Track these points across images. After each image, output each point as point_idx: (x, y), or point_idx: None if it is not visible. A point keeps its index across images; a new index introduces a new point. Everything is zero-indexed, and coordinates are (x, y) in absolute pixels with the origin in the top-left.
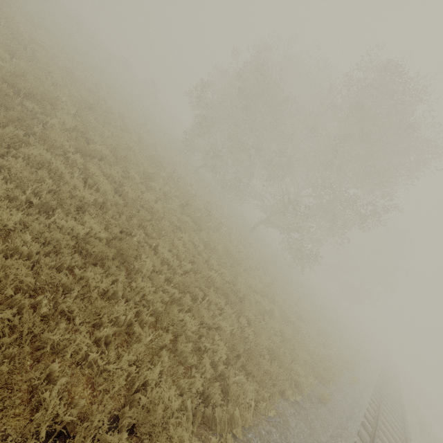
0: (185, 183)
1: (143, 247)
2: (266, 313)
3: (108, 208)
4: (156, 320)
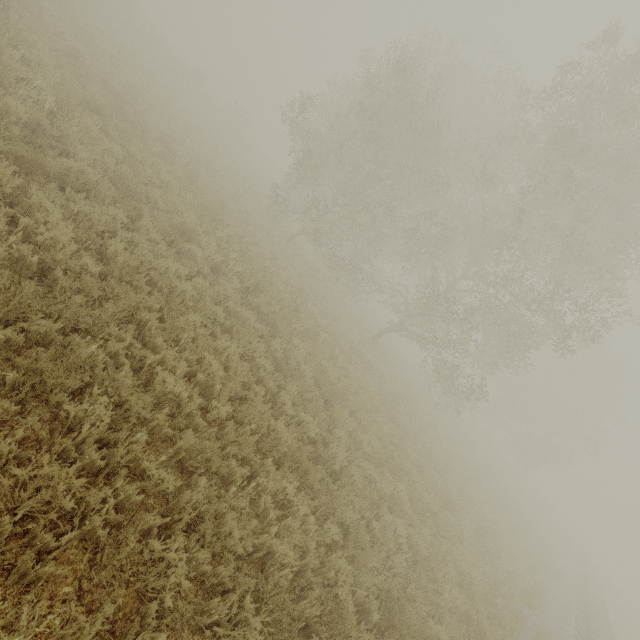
0: (262, 255)
1: (124, 365)
2: (383, 501)
3: (57, 278)
4: (92, 555)
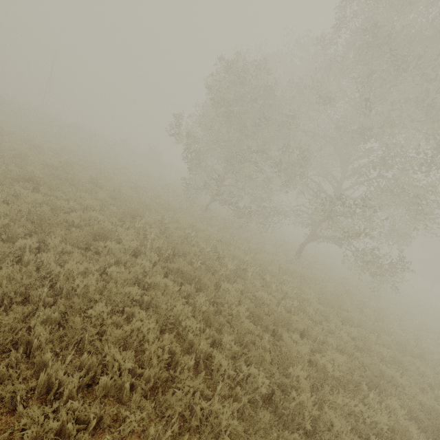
0: (181, 227)
1: None
2: None
3: None
4: None
